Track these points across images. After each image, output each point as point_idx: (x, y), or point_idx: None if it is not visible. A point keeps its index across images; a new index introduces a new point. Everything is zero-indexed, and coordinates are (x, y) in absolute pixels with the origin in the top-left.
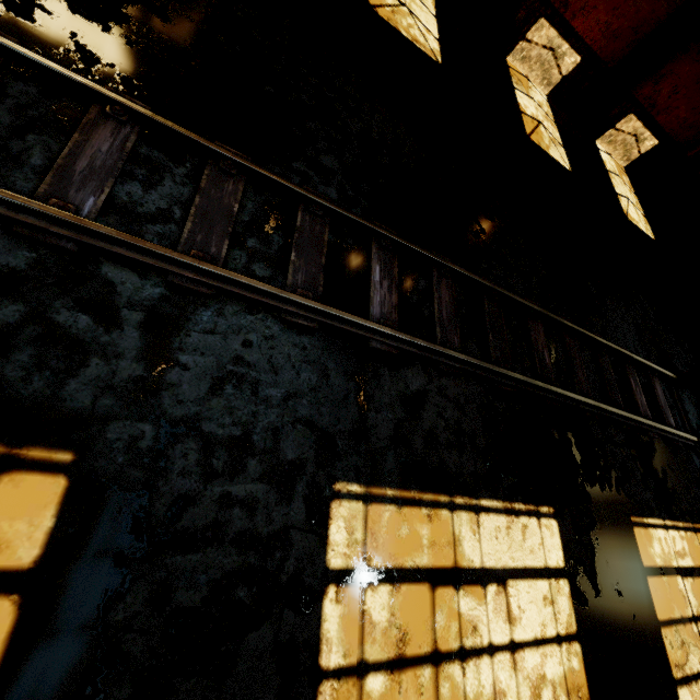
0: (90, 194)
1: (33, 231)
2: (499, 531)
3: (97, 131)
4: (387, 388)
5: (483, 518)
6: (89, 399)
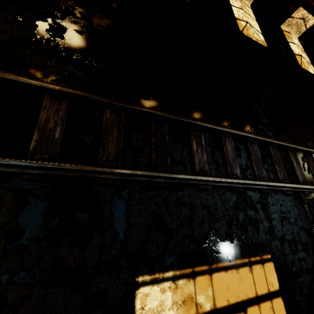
0: (236, 168)
1: (235, 188)
2: None
3: (226, 143)
4: (312, 208)
5: None
6: (264, 237)
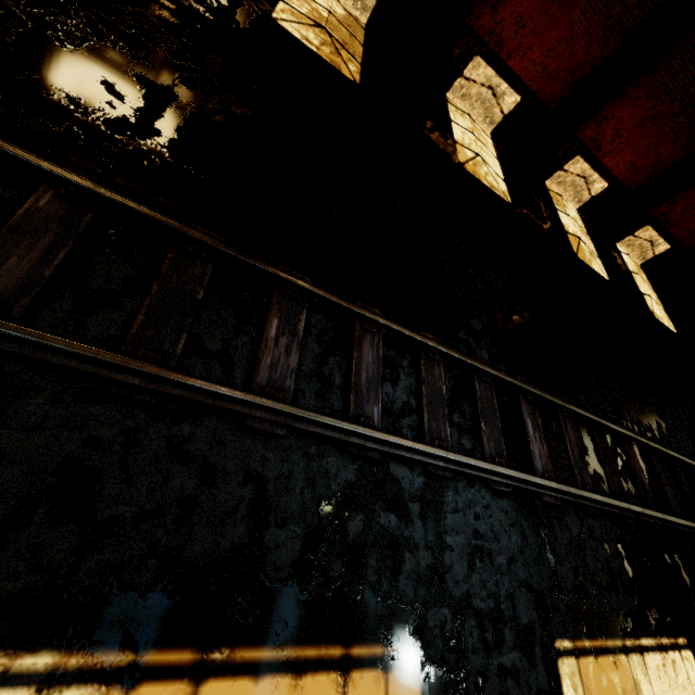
0: (373, 404)
1: (357, 448)
2: (659, 669)
3: (363, 345)
4: (560, 538)
5: (647, 658)
6: (412, 592)
